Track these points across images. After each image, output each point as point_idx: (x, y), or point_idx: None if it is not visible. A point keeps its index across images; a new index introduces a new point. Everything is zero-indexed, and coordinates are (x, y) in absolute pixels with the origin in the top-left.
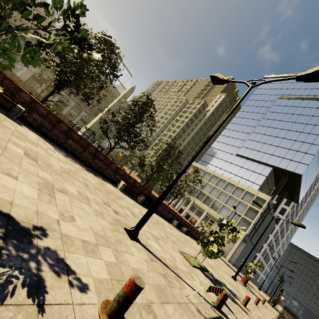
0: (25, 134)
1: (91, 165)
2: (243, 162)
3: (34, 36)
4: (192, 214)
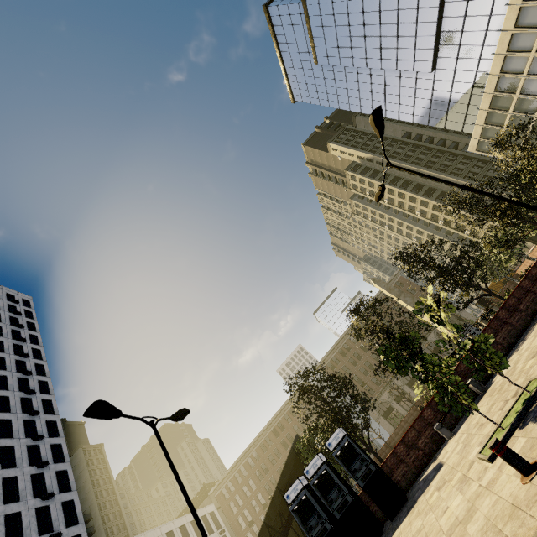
0: (505, 373)
1: (532, 314)
2: (446, 50)
3: (442, 328)
4: None
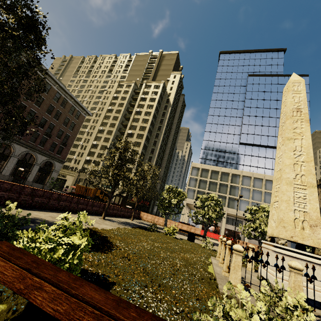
0: None
1: None
2: (250, 150)
3: None
4: (220, 224)
